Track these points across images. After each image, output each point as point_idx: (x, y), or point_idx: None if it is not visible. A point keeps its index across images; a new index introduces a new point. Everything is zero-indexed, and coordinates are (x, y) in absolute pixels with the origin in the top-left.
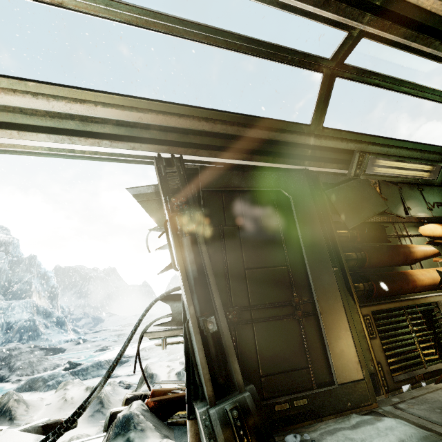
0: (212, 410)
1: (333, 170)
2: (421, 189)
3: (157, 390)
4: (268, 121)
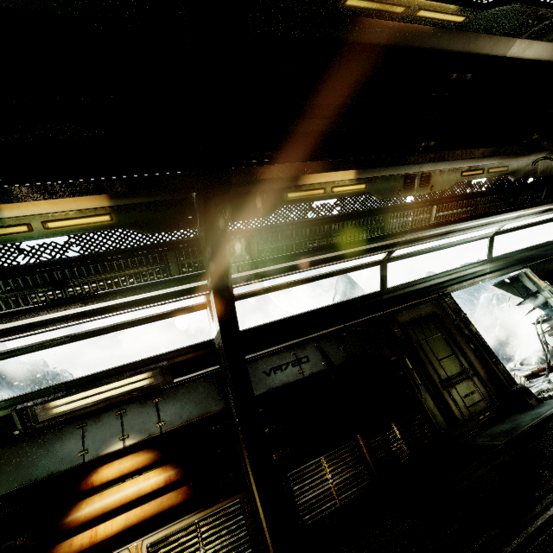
0: None
1: None
2: None
3: (533, 371)
4: (551, 241)
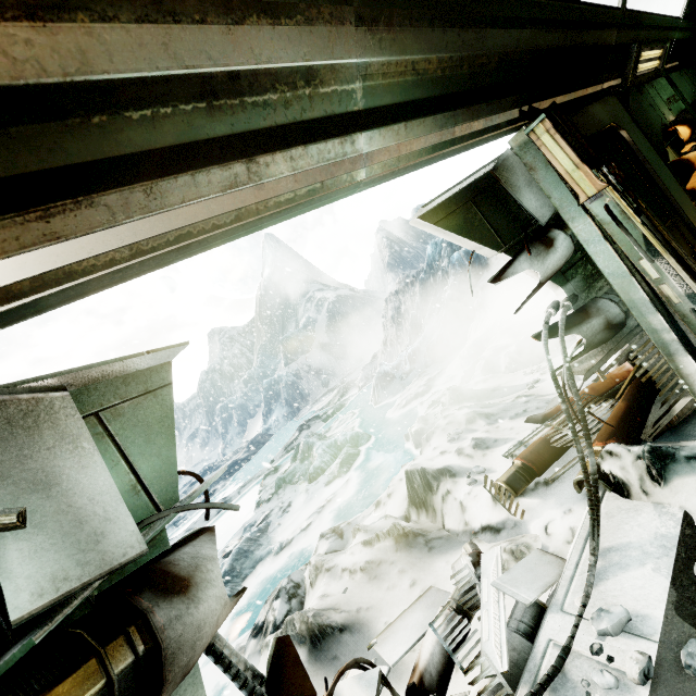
0: None
1: (615, 82)
2: (654, 86)
3: (526, 456)
4: (599, 10)
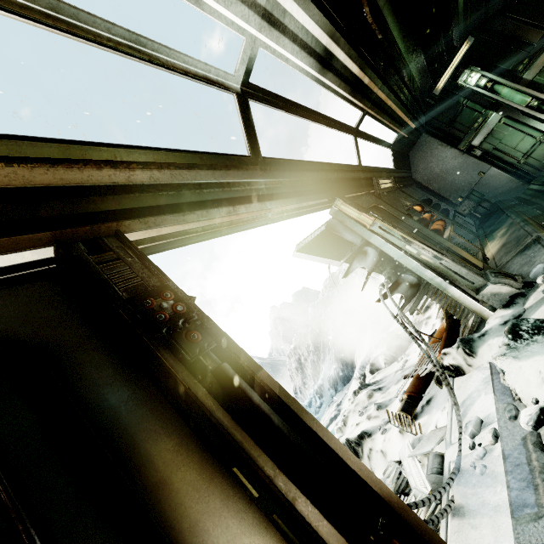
0: (491, 280)
1: (371, 191)
2: (394, 193)
3: (408, 390)
4: (349, 166)
